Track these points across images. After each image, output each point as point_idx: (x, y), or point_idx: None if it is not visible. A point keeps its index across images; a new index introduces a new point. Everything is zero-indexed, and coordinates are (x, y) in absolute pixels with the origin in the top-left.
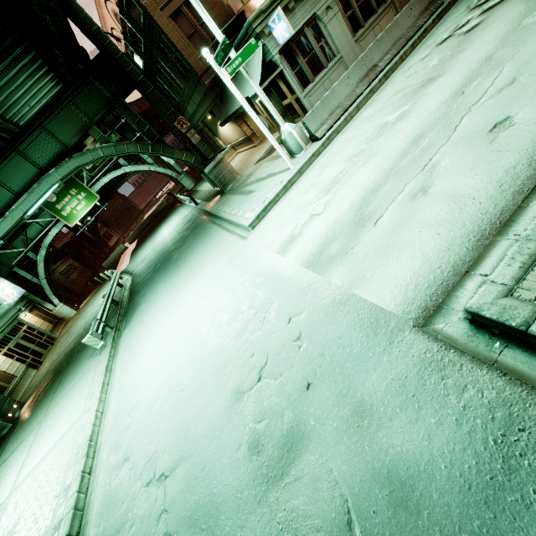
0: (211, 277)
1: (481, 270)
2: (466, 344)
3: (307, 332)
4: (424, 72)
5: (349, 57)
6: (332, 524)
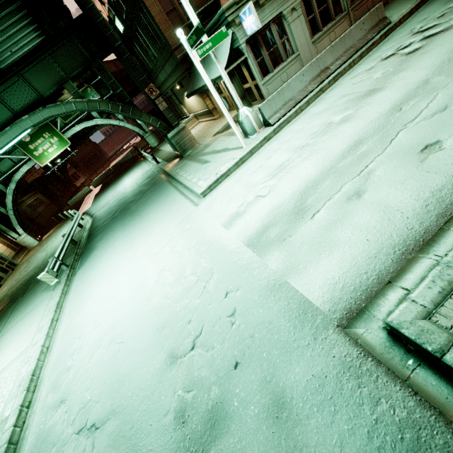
0: (162, 236)
1: (403, 283)
2: (383, 354)
3: (241, 310)
4: (368, 82)
5: (306, 55)
6: None
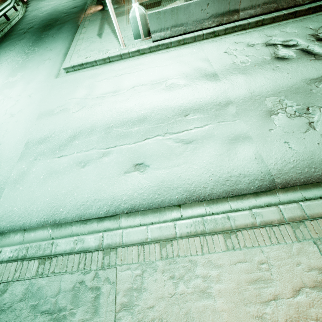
0: (19, 86)
1: (27, 235)
2: None
3: None
4: (227, 61)
5: None
6: None
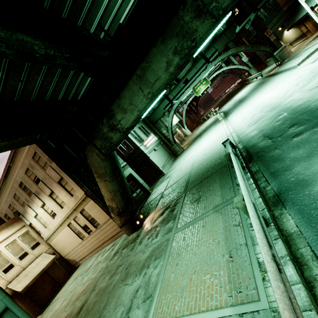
0: (274, 85)
1: None
2: None
3: (317, 70)
4: None
5: None
6: (313, 85)
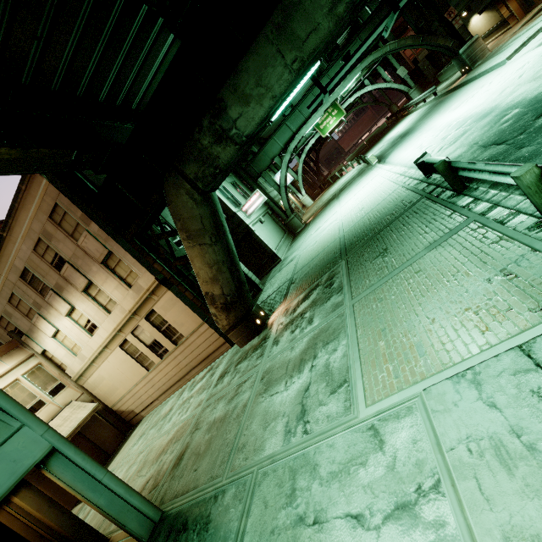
0: (470, 95)
1: None
2: None
3: None
4: None
5: None
6: None
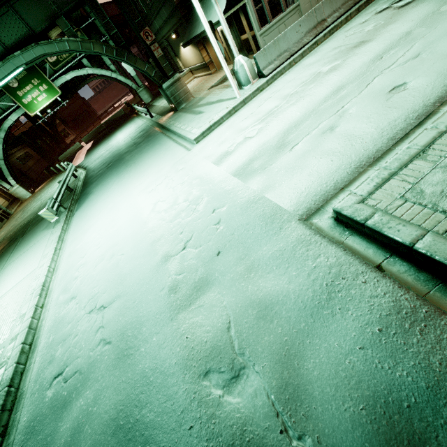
0: (156, 176)
1: (352, 188)
2: (328, 232)
3: (225, 219)
4: (359, 35)
5: (305, 7)
6: (218, 329)
